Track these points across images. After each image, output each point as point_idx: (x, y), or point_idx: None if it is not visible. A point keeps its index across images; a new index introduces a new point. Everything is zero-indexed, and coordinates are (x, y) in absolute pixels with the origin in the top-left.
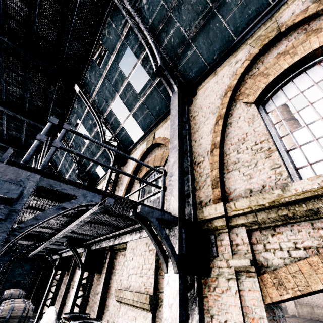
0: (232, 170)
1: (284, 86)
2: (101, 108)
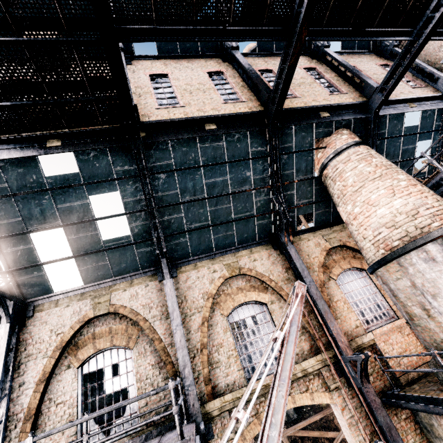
0: (216, 368)
1: (238, 308)
2: None
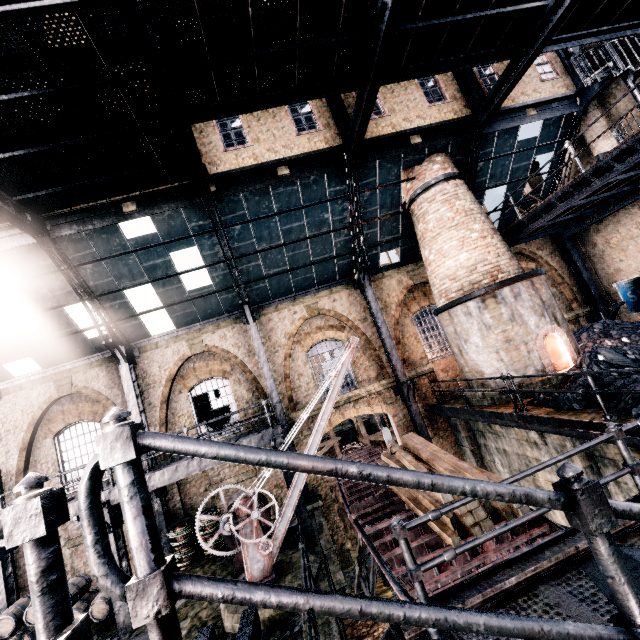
0: (297, 391)
1: (317, 345)
2: (95, 282)
